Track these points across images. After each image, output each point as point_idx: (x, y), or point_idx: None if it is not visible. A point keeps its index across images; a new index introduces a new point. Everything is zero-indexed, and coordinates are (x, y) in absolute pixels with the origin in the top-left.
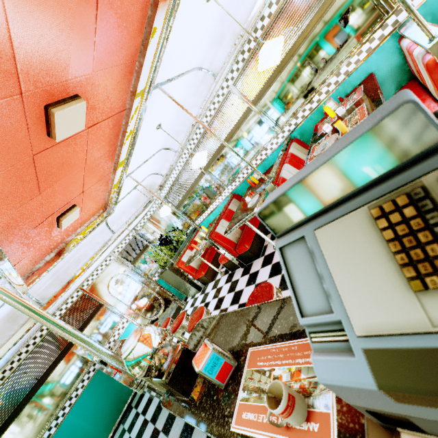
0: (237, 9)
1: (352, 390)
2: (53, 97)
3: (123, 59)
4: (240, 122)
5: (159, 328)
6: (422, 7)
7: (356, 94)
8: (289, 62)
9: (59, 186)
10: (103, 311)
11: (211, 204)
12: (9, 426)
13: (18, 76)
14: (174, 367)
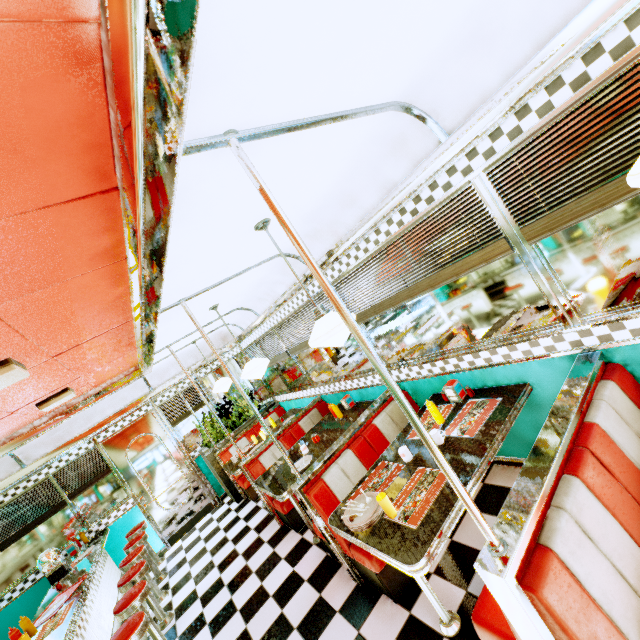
0: (339, 211)
1: None
2: None
3: (95, 308)
4: None
5: None
6: (629, 348)
7: (479, 416)
8: (406, 301)
9: (24, 393)
10: (110, 478)
11: (293, 391)
12: None
13: None
14: None
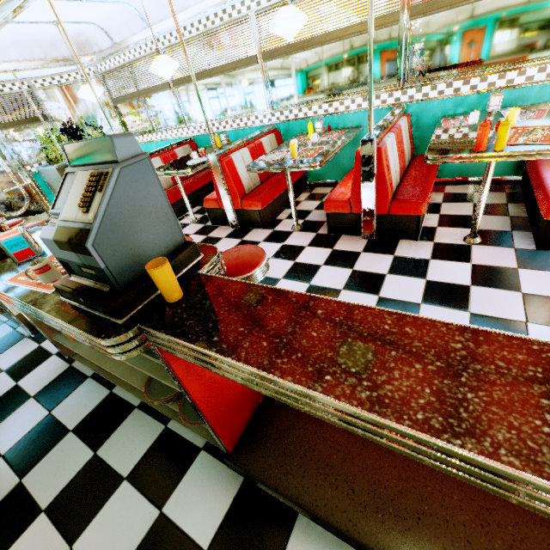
0: None
1: (49, 242)
2: None
3: None
4: (240, 64)
5: None
6: (417, 106)
7: (337, 135)
8: (315, 47)
9: None
10: None
11: (160, 131)
12: None
13: None
14: None
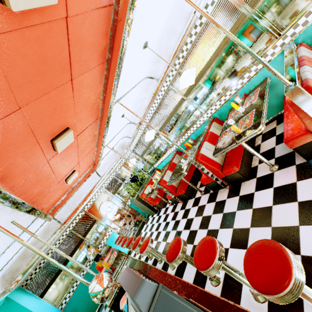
0: (168, 41)
1: None
2: (54, 134)
3: (92, 99)
4: (177, 107)
5: (108, 275)
6: (303, 33)
7: (254, 95)
8: (207, 71)
9: (64, 166)
10: (97, 224)
11: (162, 156)
12: (48, 289)
13: (35, 137)
14: (114, 299)
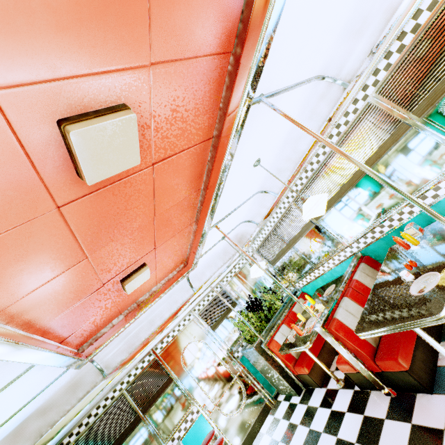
0: None
1: None
2: (74, 105)
3: (207, 45)
4: (384, 148)
5: None
6: None
7: None
8: None
9: (117, 245)
10: (172, 388)
11: (320, 265)
12: None
13: None
14: None
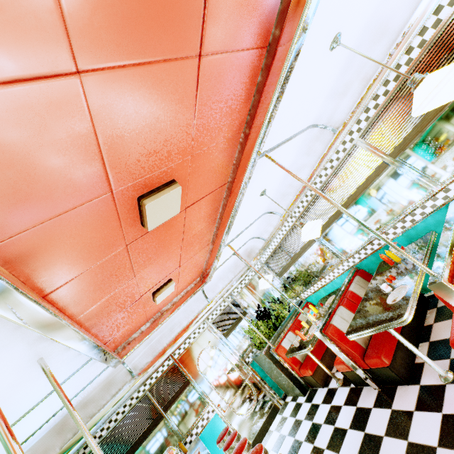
0: (369, 50)
1: None
2: (147, 187)
3: (226, 133)
4: (369, 181)
5: None
6: None
7: None
8: None
9: (154, 266)
10: (190, 389)
11: (322, 277)
12: None
13: (107, 175)
14: None
